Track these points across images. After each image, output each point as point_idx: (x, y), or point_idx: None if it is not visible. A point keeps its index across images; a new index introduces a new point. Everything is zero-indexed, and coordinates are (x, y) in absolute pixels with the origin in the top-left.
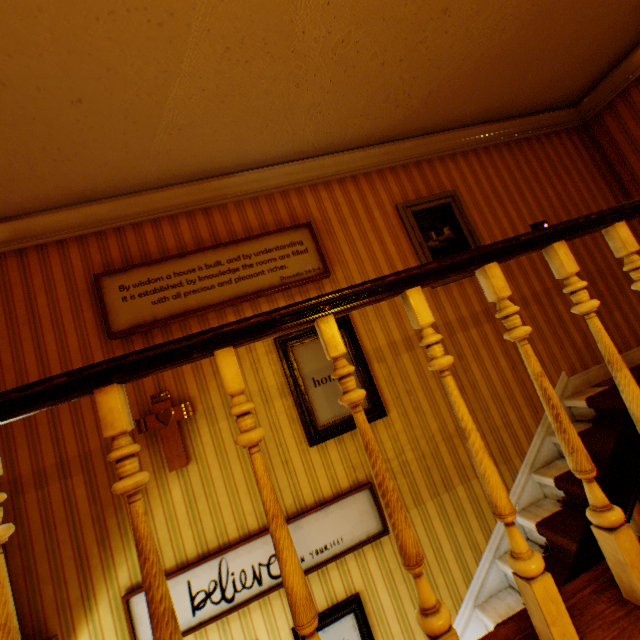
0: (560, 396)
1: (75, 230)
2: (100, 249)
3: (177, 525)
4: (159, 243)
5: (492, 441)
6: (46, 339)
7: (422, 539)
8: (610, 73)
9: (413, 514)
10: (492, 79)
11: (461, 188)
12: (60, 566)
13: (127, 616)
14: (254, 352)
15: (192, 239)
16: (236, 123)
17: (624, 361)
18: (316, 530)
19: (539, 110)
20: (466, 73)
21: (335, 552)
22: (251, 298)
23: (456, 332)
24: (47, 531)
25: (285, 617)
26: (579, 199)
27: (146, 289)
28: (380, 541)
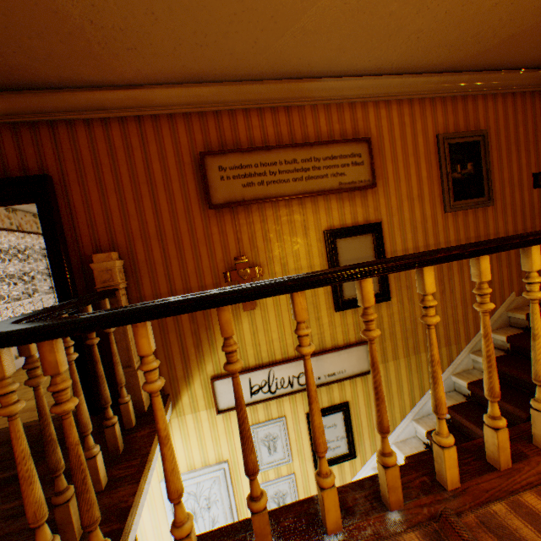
0: (505, 308)
1: (183, 107)
2: (201, 129)
3: (244, 345)
4: (247, 133)
5: (452, 329)
6: (160, 199)
7: (392, 379)
8: None
9: (390, 364)
10: None
11: (491, 129)
12: (171, 356)
13: (213, 391)
14: (308, 238)
15: (273, 134)
16: (349, 36)
17: None
18: (330, 363)
19: None
20: None
21: (339, 377)
22: (313, 195)
23: None
24: (162, 334)
25: (303, 407)
26: None
27: (238, 173)
28: (366, 376)
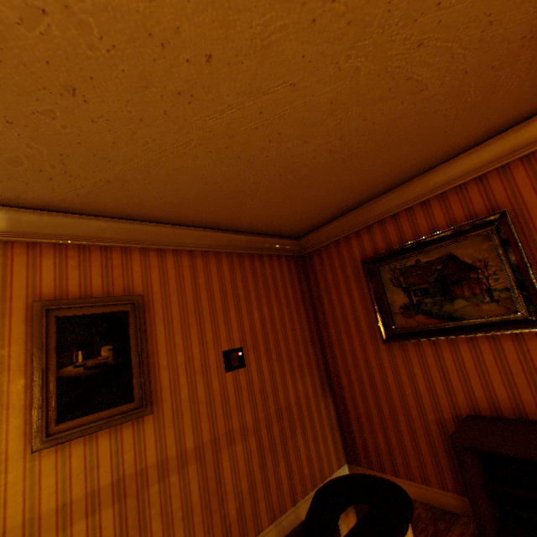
0: None
1: None
2: None
3: None
4: None
5: None
6: None
7: None
8: (322, 227)
9: None
10: (203, 195)
11: (157, 292)
12: None
13: None
14: None
15: None
16: None
17: (276, 531)
18: None
19: (267, 233)
20: (161, 179)
21: None
22: None
23: (45, 535)
24: None
25: None
26: (282, 326)
27: None
28: None
